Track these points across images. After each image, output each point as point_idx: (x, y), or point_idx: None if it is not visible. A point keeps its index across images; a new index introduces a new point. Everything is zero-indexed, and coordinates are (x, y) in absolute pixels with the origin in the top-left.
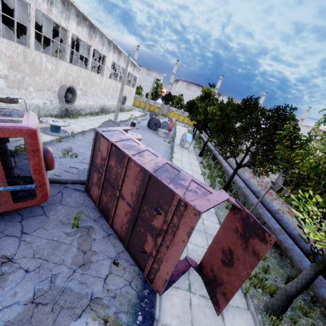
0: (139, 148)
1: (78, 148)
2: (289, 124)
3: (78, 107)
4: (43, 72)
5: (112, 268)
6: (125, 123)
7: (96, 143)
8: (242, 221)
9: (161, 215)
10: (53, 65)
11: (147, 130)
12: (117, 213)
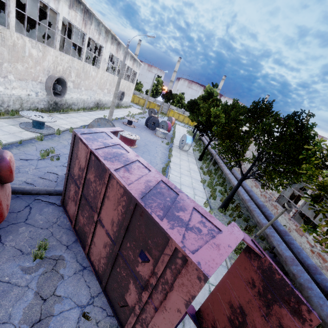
0: (127, 158)
1: (63, 148)
2: (308, 134)
3: (69, 101)
4: (27, 59)
5: (81, 324)
6: (121, 121)
7: (74, 148)
8: (261, 274)
9: (148, 262)
10: (39, 51)
11: (145, 129)
12: (95, 242)
